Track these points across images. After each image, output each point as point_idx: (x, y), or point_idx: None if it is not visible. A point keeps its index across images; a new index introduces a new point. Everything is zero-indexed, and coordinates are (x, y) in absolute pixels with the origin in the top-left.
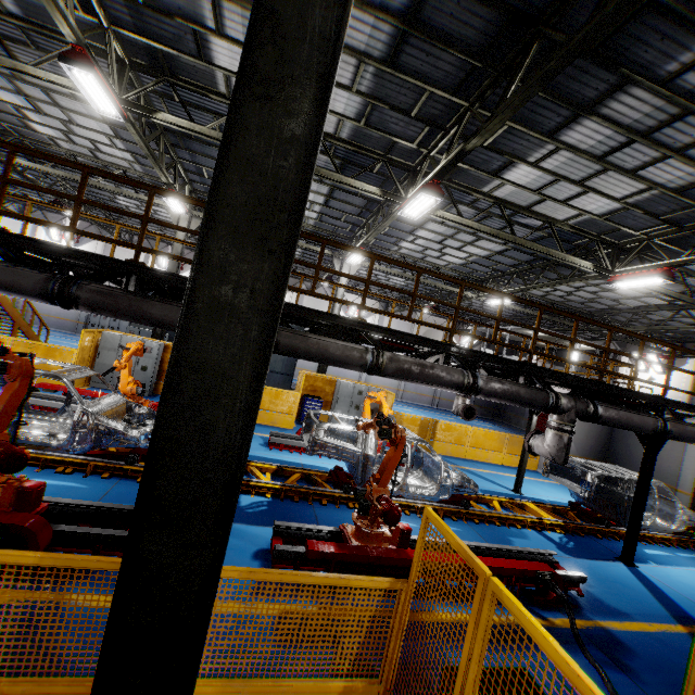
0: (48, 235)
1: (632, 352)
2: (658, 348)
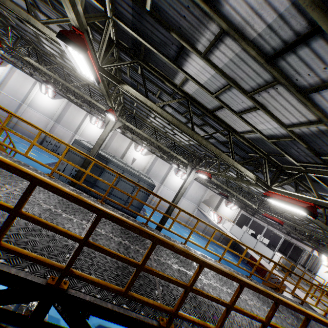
0: (40, 88)
1: (322, 253)
2: None
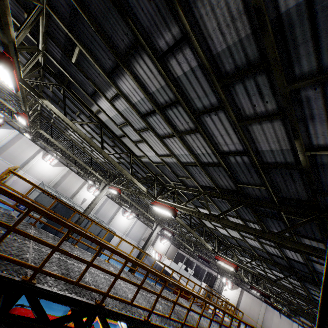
0: None
1: (223, 276)
2: (232, 280)
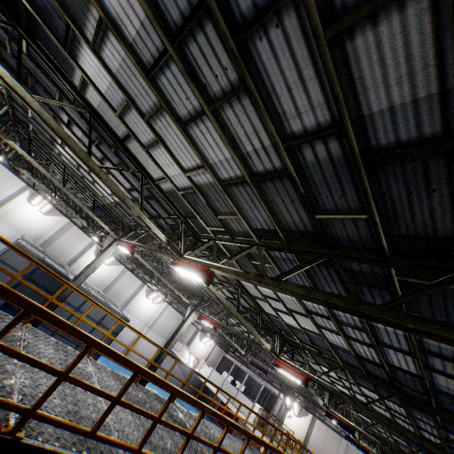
0: None
1: (287, 396)
2: (301, 402)
